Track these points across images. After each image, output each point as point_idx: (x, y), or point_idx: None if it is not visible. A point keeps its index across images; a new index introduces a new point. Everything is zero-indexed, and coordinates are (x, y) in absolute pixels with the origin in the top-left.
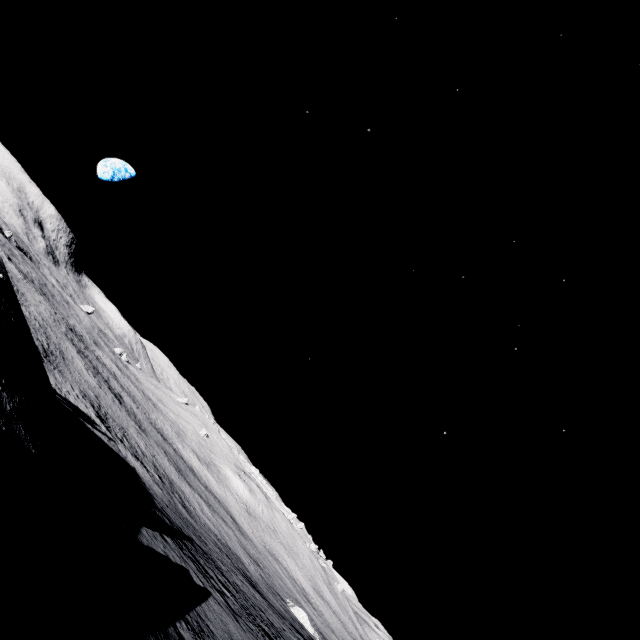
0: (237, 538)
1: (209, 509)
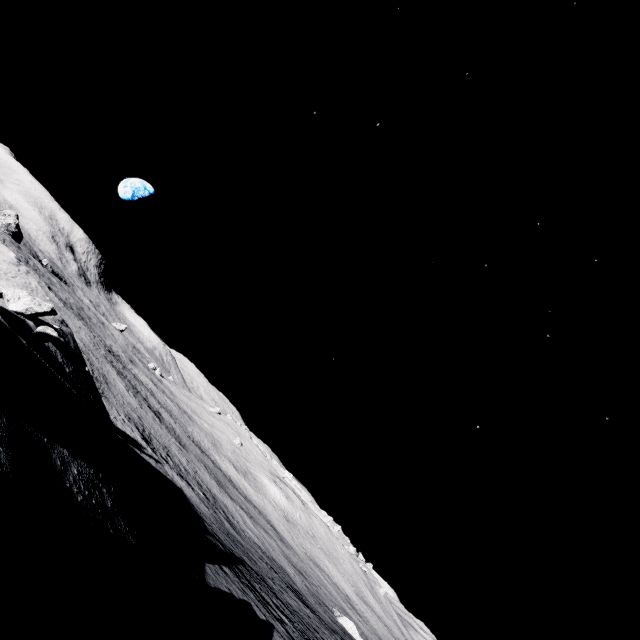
0: (280, 548)
1: (251, 521)
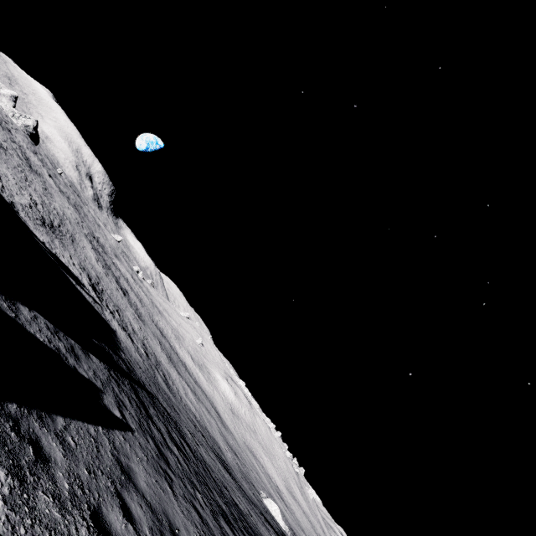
0: (218, 427)
1: (194, 396)
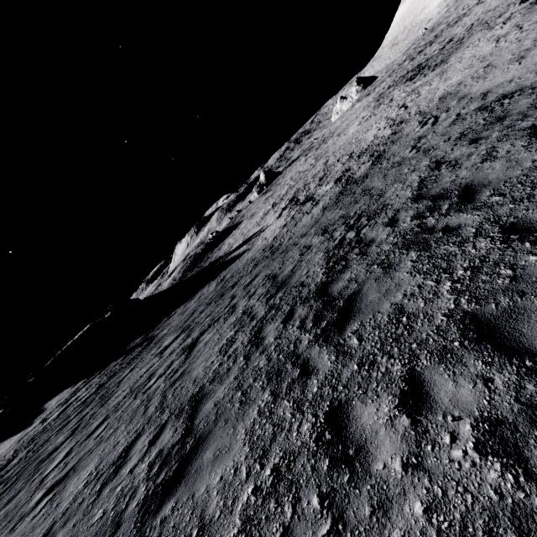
0: None
1: None
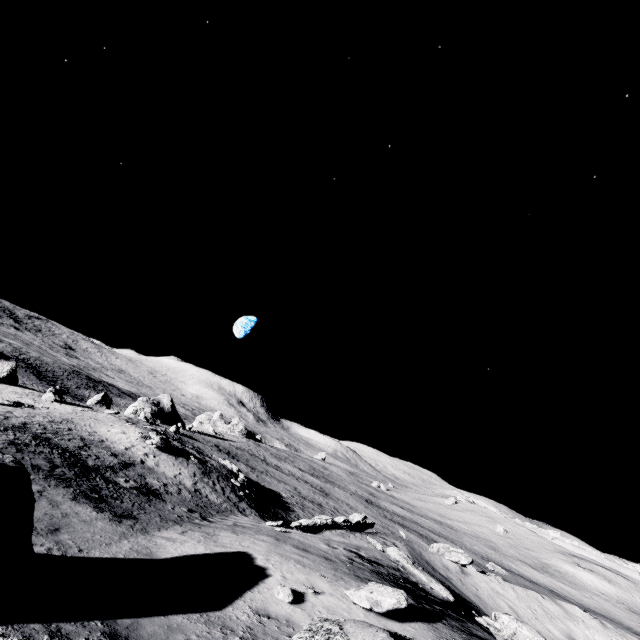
0: None
1: None
